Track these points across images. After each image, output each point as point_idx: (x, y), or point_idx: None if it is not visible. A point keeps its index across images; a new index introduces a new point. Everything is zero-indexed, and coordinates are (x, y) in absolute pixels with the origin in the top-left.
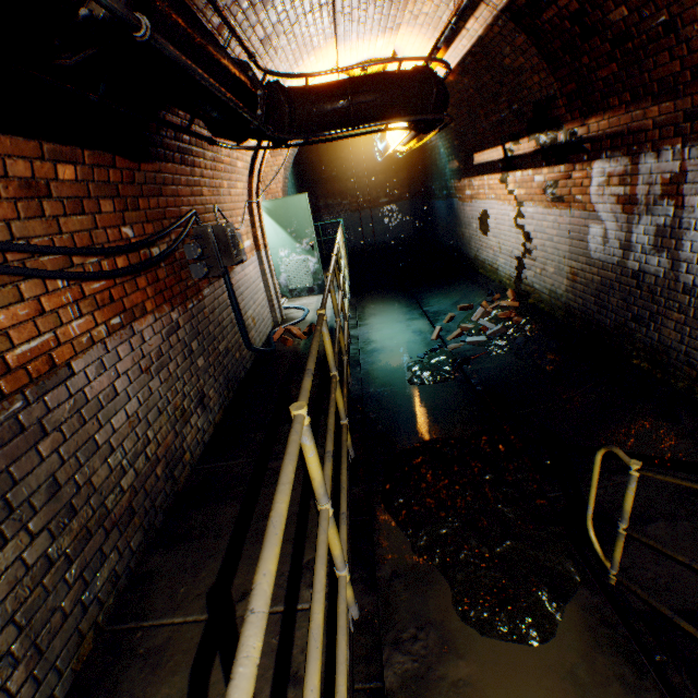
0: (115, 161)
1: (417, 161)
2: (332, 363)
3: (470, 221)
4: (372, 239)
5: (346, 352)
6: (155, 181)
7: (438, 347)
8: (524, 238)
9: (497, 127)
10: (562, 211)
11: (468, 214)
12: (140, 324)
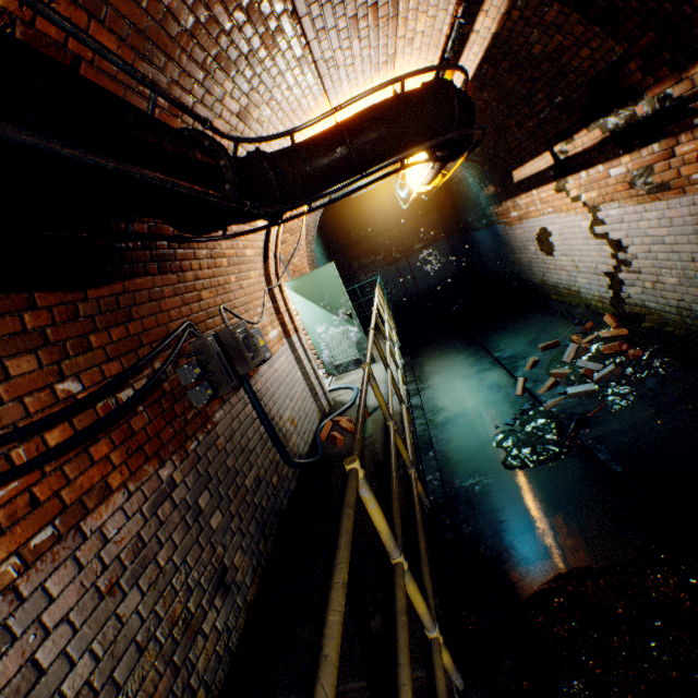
0: (32, 300)
1: (444, 200)
2: (389, 544)
3: (525, 245)
4: (414, 287)
5: (411, 463)
6: (118, 305)
7: (530, 407)
8: (611, 248)
9: (537, 131)
10: (670, 201)
11: (520, 237)
12: (96, 517)
